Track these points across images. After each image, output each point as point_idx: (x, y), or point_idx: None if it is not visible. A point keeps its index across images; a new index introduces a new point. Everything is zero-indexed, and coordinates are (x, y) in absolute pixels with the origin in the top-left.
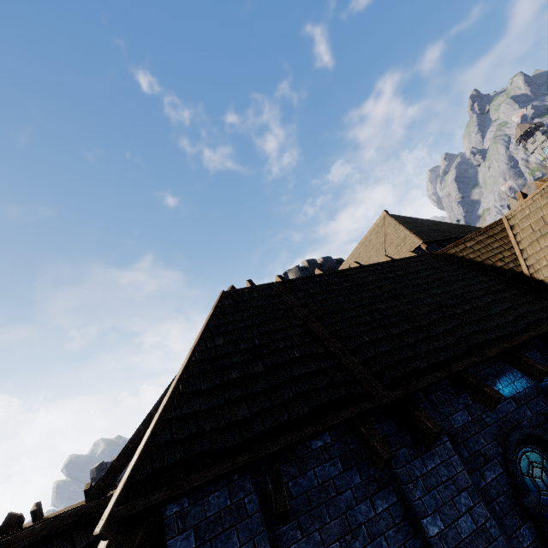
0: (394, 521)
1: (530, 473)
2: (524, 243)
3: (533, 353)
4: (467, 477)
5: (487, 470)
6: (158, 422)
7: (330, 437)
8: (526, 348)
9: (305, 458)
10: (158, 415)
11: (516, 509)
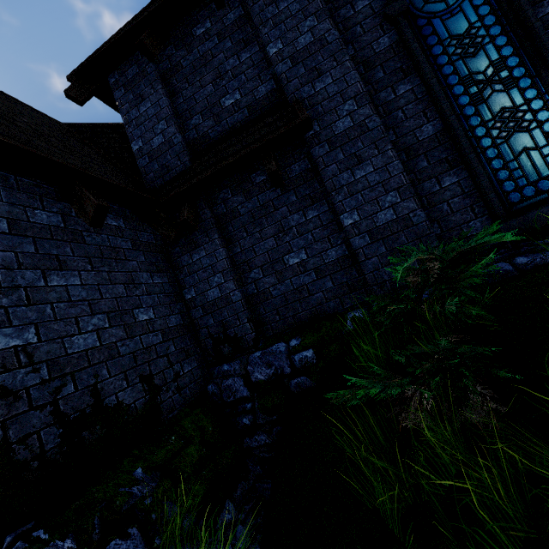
0: (254, 63)
1: None
2: None
3: None
4: (320, 3)
5: (361, 0)
6: (102, 47)
7: (211, 23)
8: None
9: (192, 43)
10: (102, 45)
11: (383, 24)
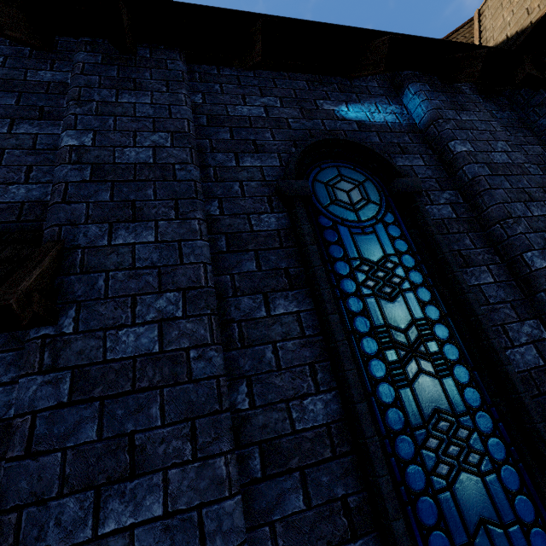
0: (35, 146)
1: (330, 183)
2: (487, 22)
3: (418, 84)
4: (187, 126)
5: (251, 157)
6: None
7: (4, 64)
8: (410, 80)
9: None
10: None
11: (272, 198)
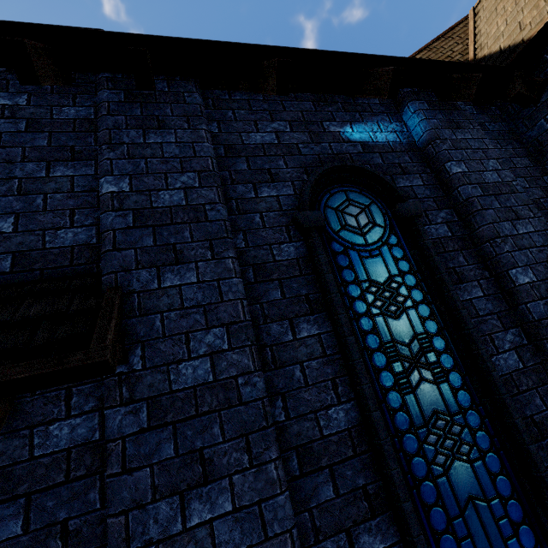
0: (73, 188)
1: (340, 209)
2: (481, 25)
3: (417, 102)
4: (211, 164)
5: (268, 187)
6: None
7: (29, 102)
8: (409, 98)
9: None
10: None
11: (290, 228)
